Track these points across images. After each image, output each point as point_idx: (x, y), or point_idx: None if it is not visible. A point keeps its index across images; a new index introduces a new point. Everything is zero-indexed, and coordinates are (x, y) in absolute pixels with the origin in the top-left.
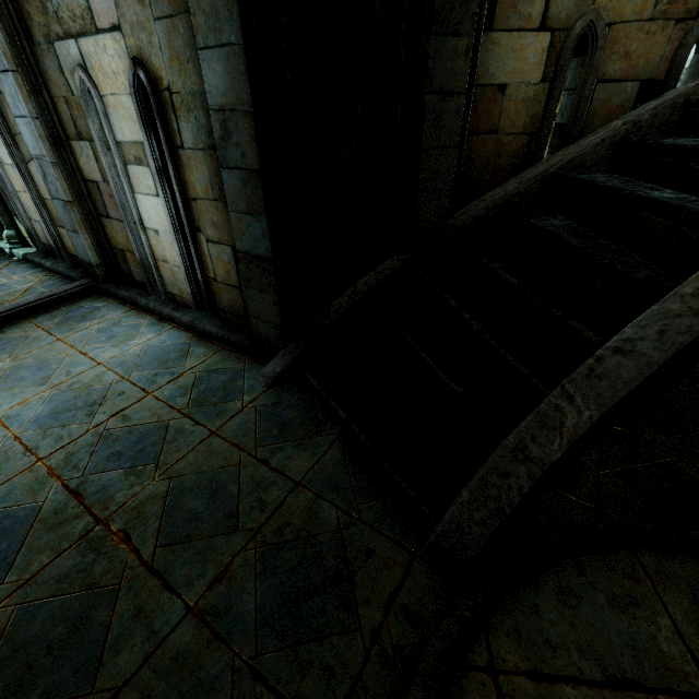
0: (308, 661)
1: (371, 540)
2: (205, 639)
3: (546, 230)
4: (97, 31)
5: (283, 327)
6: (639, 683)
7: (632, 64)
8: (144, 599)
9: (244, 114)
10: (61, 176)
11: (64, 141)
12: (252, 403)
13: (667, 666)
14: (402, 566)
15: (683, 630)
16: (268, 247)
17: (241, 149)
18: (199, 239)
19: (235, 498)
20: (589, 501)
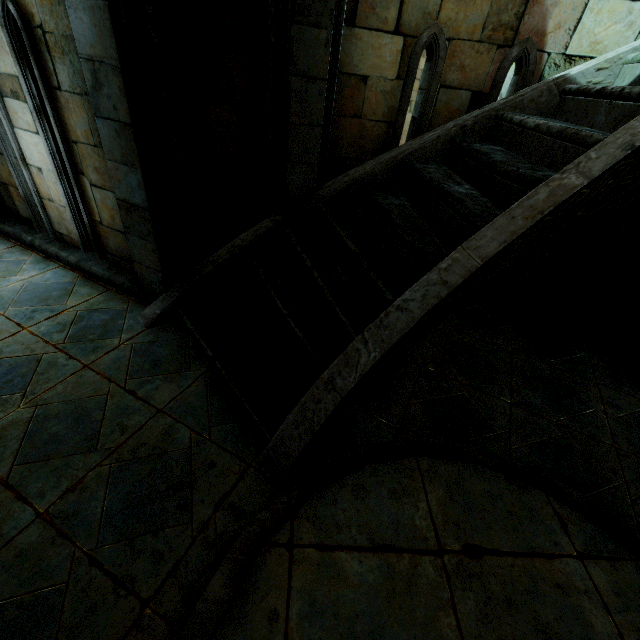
0: (142, 548)
1: (216, 455)
2: (51, 538)
3: (383, 208)
4: None
5: (163, 273)
6: (393, 546)
7: (466, 76)
8: None
9: (112, 68)
10: None
11: None
12: (130, 341)
13: (416, 534)
14: (237, 474)
15: (433, 510)
16: (144, 198)
17: (113, 101)
18: (83, 182)
19: (98, 423)
20: (395, 423)
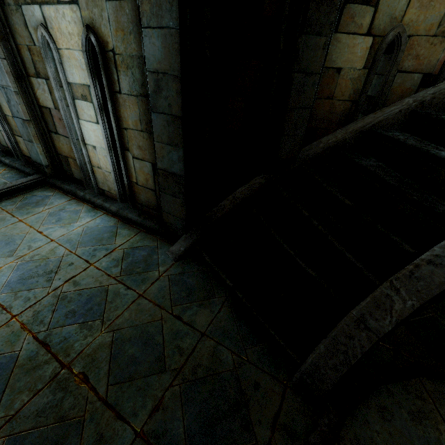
0: None
1: (257, 375)
2: None
3: (368, 169)
4: (58, 1)
5: (186, 220)
6: None
7: (420, 63)
8: (103, 427)
9: (173, 77)
10: (22, 101)
11: (25, 77)
12: (166, 273)
13: None
14: (279, 394)
15: None
16: (181, 168)
17: (169, 100)
18: (127, 156)
19: (161, 346)
20: (389, 344)
